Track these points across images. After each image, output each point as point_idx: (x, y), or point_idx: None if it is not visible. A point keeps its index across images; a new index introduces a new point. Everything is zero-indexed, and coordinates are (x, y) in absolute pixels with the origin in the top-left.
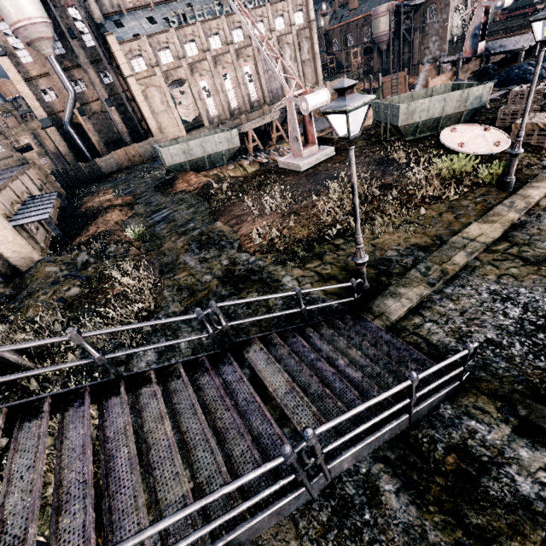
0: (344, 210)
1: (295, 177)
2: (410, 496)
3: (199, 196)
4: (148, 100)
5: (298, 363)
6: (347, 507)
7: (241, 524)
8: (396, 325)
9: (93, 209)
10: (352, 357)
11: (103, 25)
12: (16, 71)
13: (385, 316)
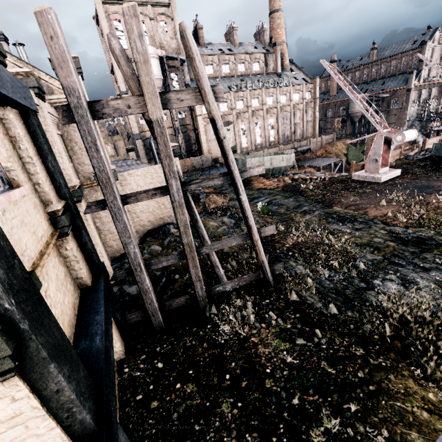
0: None
1: (379, 185)
2: None
3: (286, 192)
4: (206, 131)
5: None
6: None
7: None
8: None
9: None
10: None
11: (189, 84)
12: None
13: None
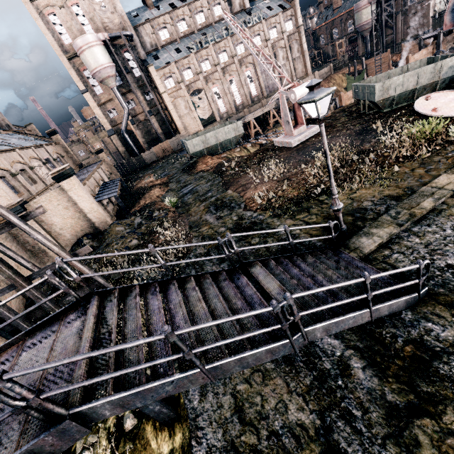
0: (327, 173)
1: (288, 151)
2: (374, 371)
3: (214, 173)
4: (176, 107)
5: (287, 277)
6: (325, 376)
7: (248, 350)
8: (368, 256)
9: (141, 188)
10: (329, 276)
11: (146, 60)
12: (93, 100)
13: (359, 249)
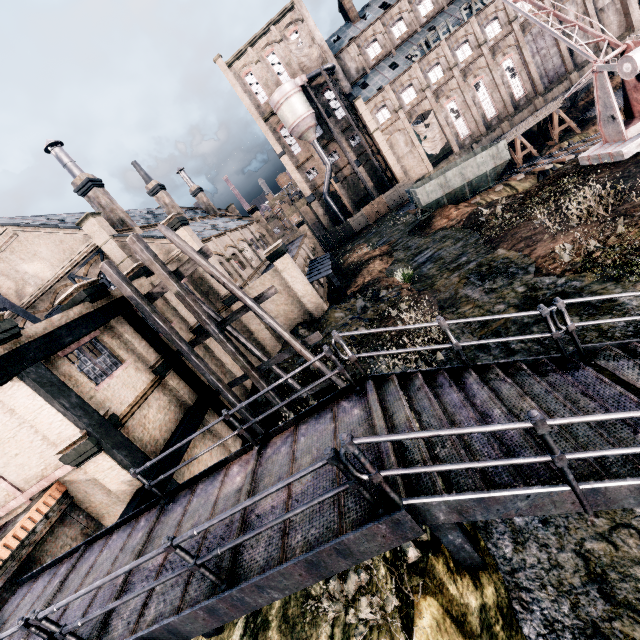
0: None
1: (614, 170)
2: None
3: (465, 229)
4: (392, 147)
5: None
6: None
7: None
8: None
9: (354, 264)
10: None
11: (351, 93)
12: (291, 163)
13: None
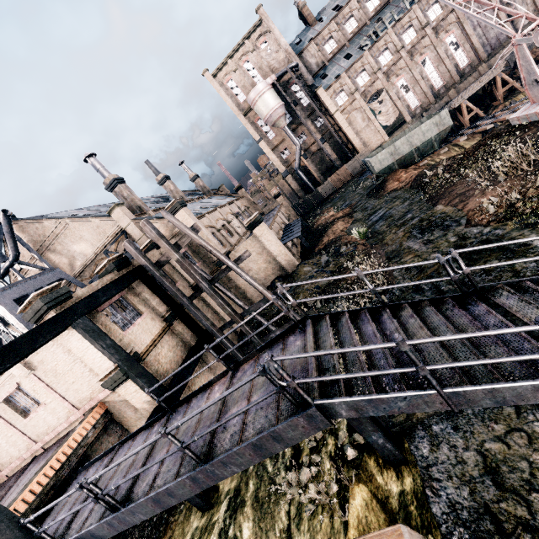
0: None
1: None
2: None
3: (412, 189)
4: (351, 124)
5: None
6: None
7: (503, 382)
8: None
9: (322, 225)
10: None
11: (313, 84)
12: (267, 147)
13: None
